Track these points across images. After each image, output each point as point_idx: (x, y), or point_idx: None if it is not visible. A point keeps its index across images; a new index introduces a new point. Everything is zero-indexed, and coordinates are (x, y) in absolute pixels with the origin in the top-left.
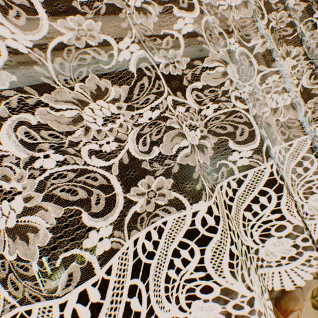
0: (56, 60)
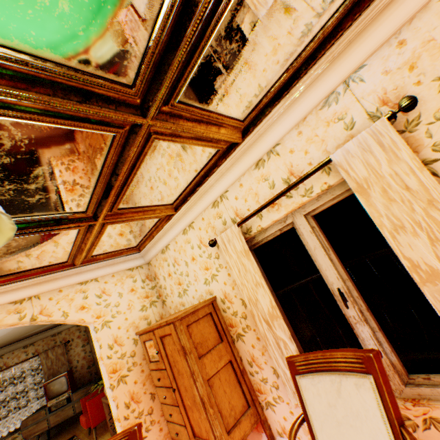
0: None
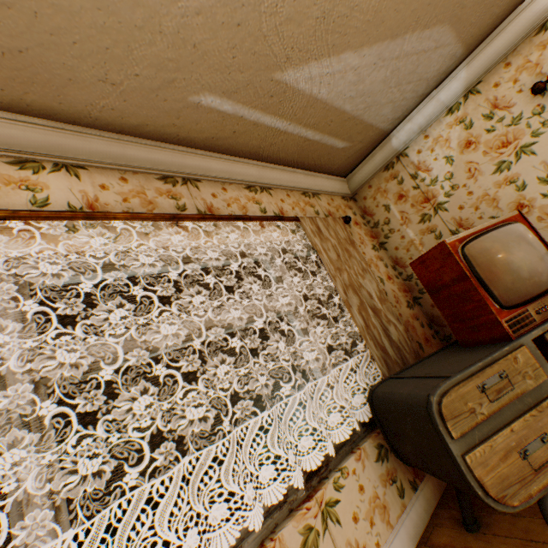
0: (196, 338)
